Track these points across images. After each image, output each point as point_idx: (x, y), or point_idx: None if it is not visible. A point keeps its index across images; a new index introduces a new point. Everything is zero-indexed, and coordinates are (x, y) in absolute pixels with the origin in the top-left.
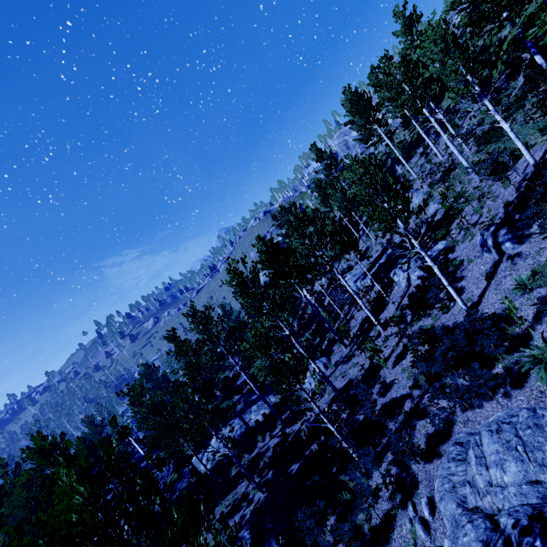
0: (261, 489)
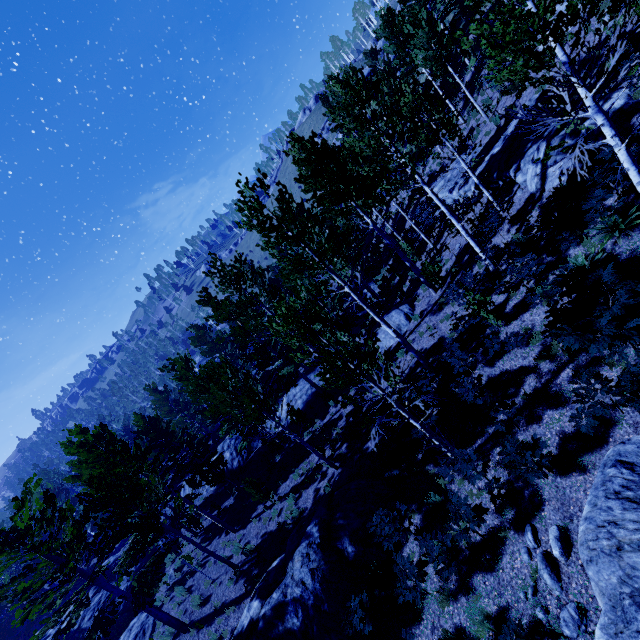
0: (334, 465)
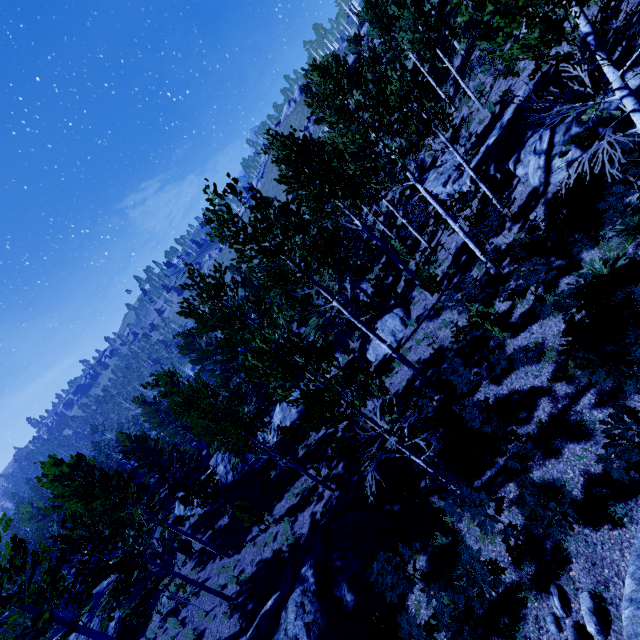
0: (331, 488)
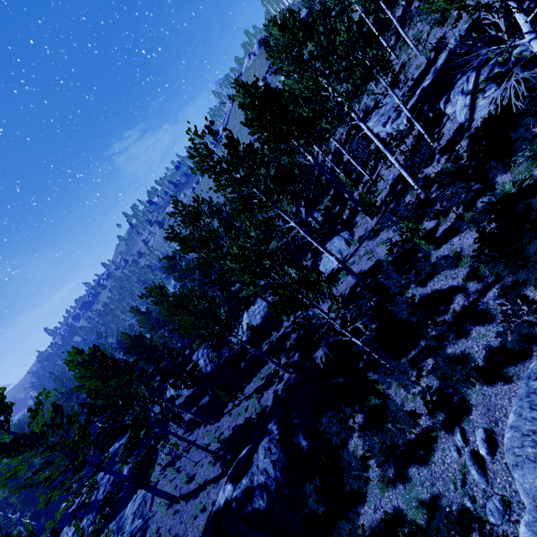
0: (289, 371)
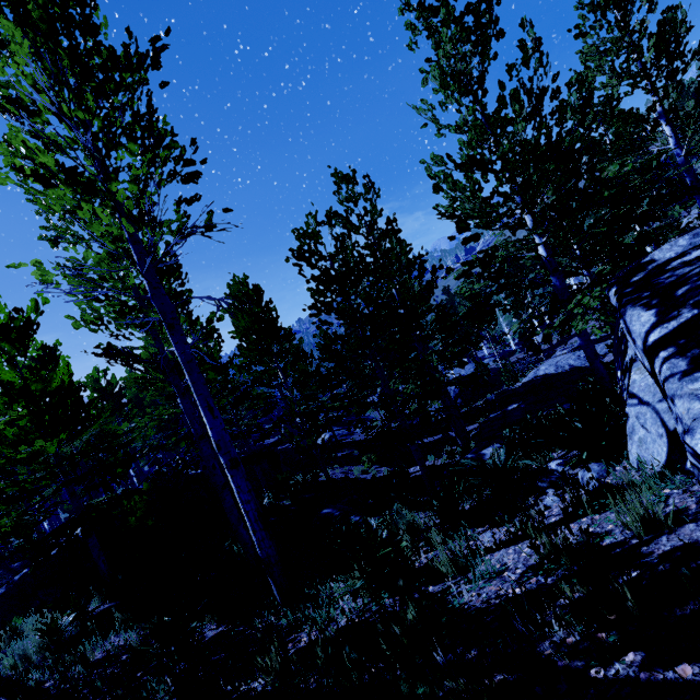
0: None
